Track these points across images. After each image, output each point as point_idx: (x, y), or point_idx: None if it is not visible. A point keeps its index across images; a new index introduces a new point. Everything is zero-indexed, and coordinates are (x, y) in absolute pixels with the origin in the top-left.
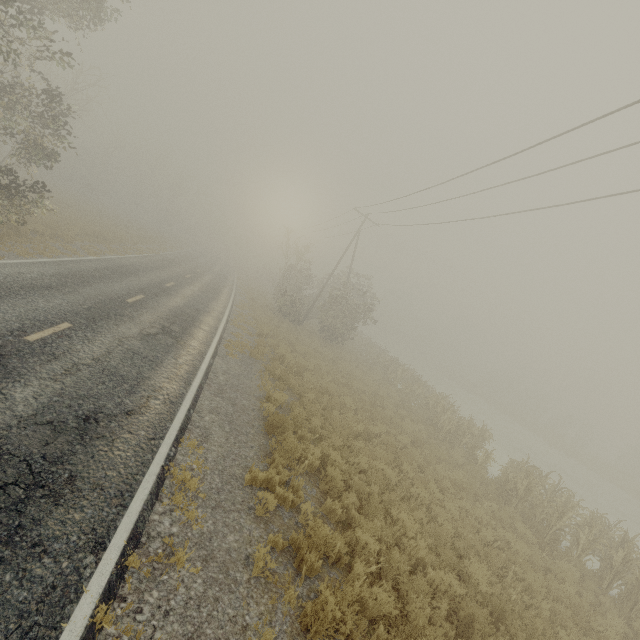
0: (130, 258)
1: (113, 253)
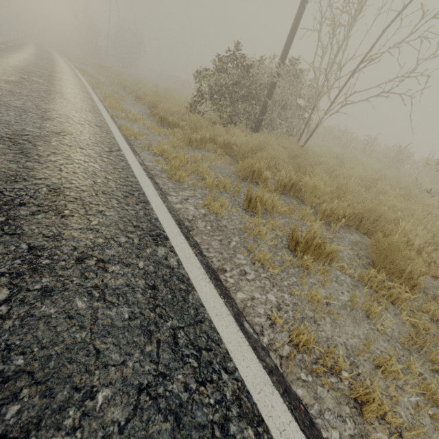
0: None
1: None
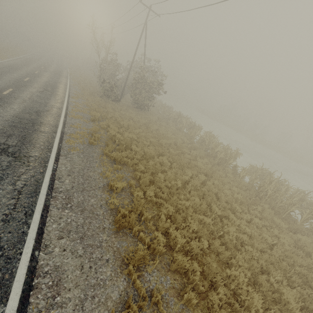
0: None
1: None
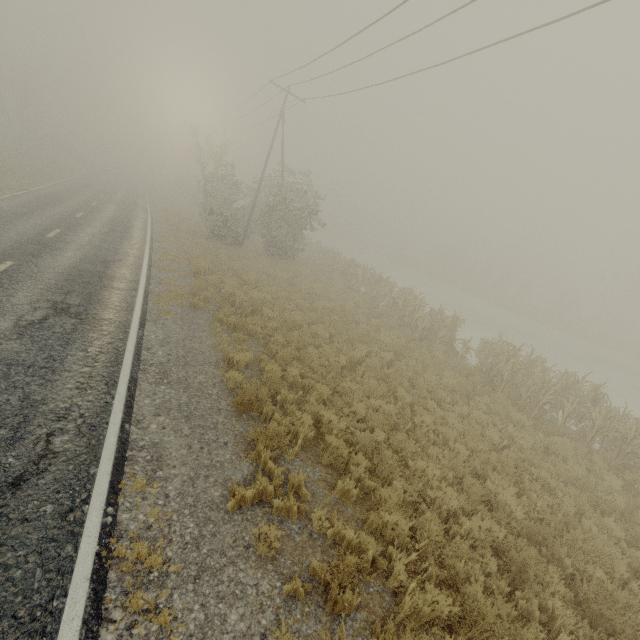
0: None
1: None
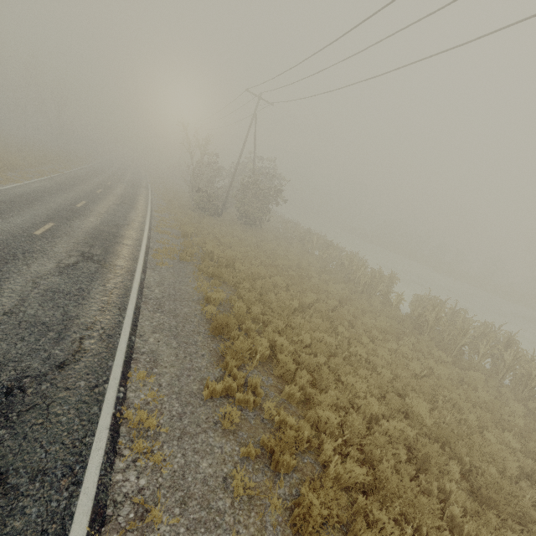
0: (30, 184)
1: (9, 182)
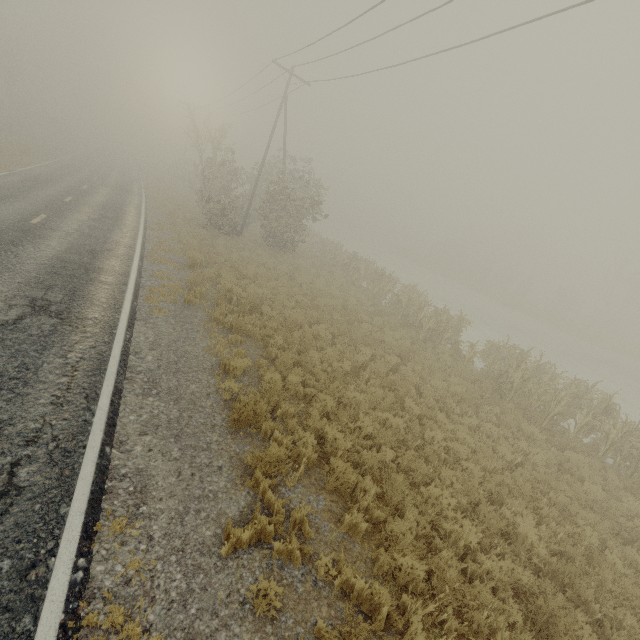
0: None
1: None
